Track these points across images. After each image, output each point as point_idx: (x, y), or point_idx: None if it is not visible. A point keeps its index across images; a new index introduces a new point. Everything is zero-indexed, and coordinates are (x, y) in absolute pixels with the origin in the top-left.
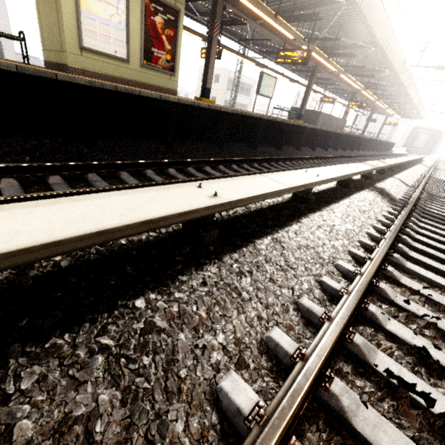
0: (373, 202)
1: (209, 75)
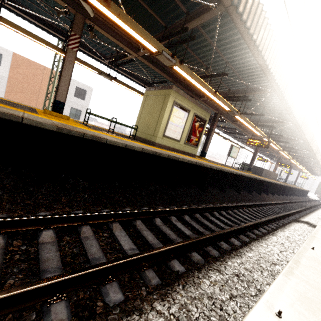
0: None
1: (207, 146)
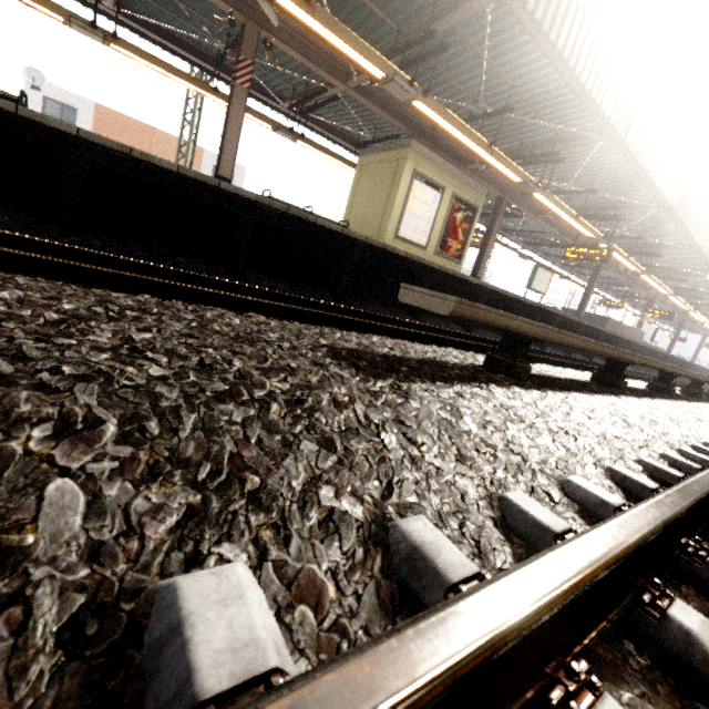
0: None
1: (482, 265)
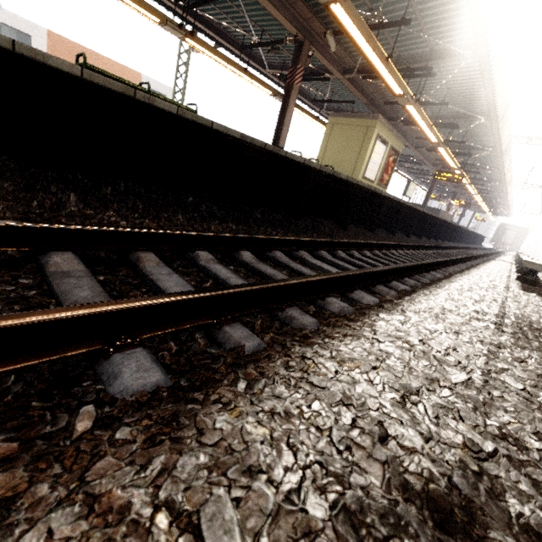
0: None
1: None
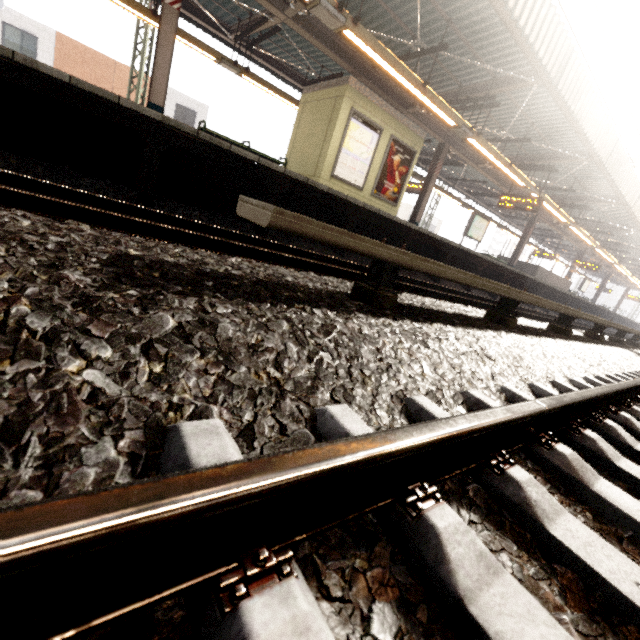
0: (633, 357)
1: (421, 210)
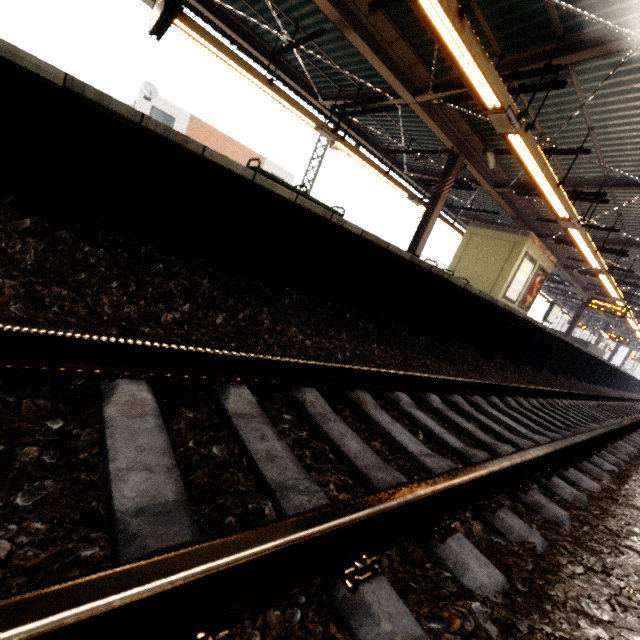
0: None
1: None
